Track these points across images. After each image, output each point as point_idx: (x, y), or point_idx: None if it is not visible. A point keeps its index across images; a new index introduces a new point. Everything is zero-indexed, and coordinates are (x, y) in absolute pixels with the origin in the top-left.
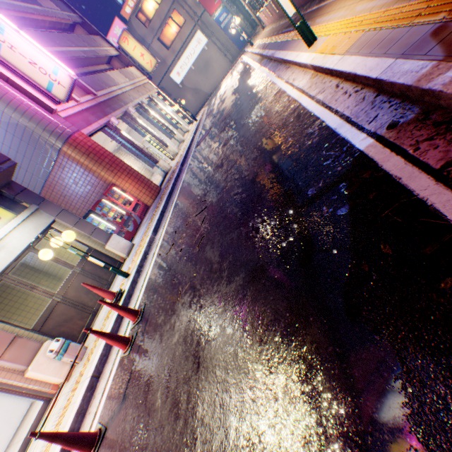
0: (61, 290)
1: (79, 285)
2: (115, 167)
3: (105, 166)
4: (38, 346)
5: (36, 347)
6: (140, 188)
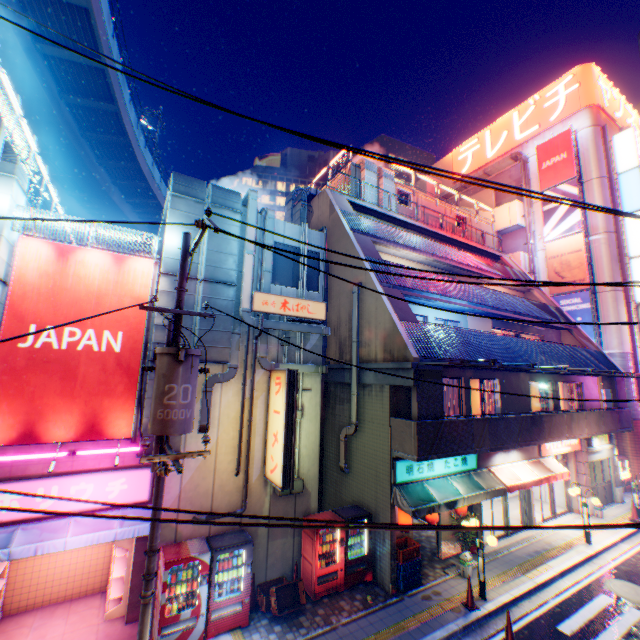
0: (596, 483)
1: (599, 489)
2: (639, 452)
3: (634, 446)
4: (589, 494)
5: (589, 494)
6: (638, 475)
